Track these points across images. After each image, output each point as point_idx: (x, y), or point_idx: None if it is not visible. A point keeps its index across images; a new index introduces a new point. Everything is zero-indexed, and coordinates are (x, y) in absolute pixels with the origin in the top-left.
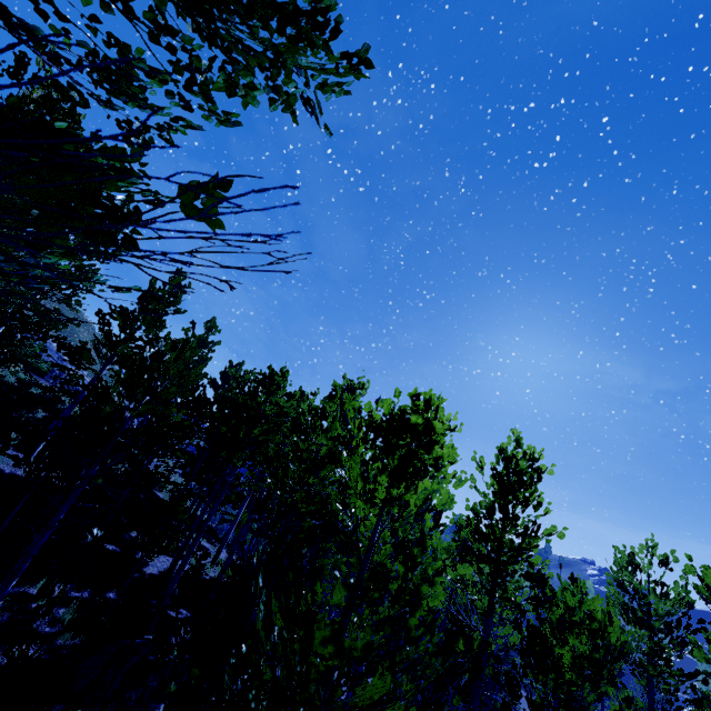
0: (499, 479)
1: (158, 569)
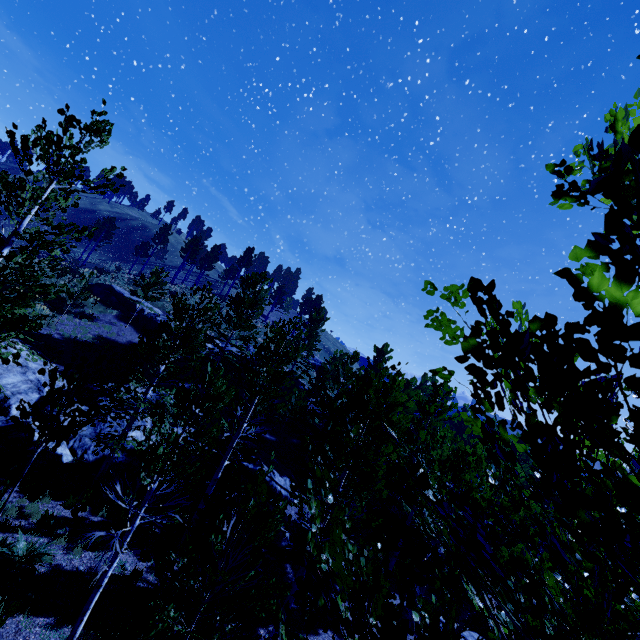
0: None
1: None
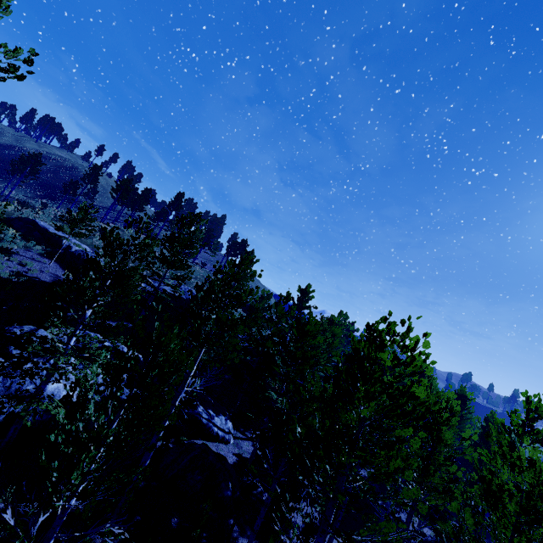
0: (483, 428)
1: None
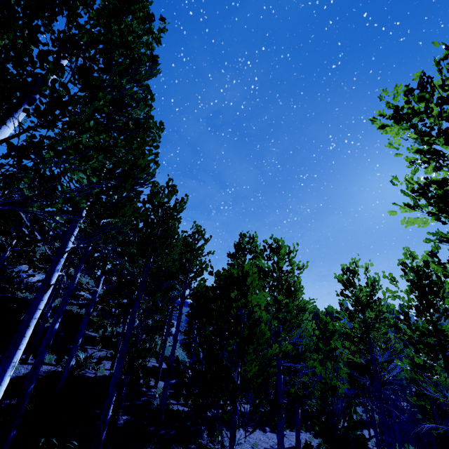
0: None
1: (17, 374)
